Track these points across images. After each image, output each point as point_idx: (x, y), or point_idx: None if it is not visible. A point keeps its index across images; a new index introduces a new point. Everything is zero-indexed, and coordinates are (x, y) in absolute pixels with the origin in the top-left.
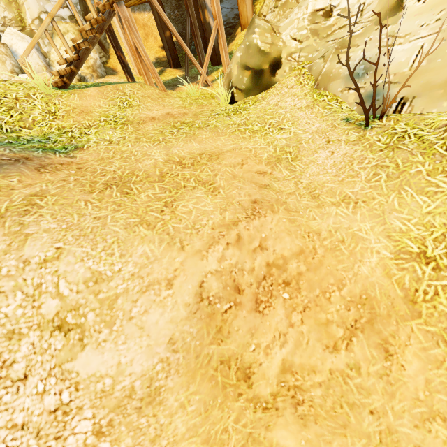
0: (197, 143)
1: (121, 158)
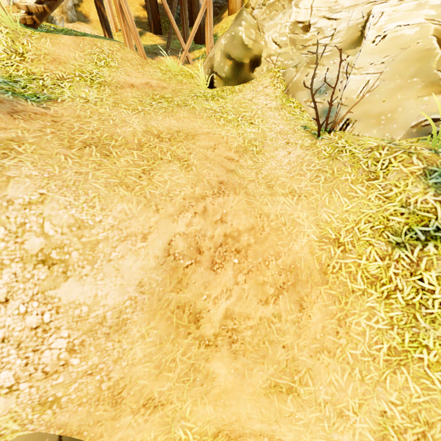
0: (175, 120)
1: (99, 120)
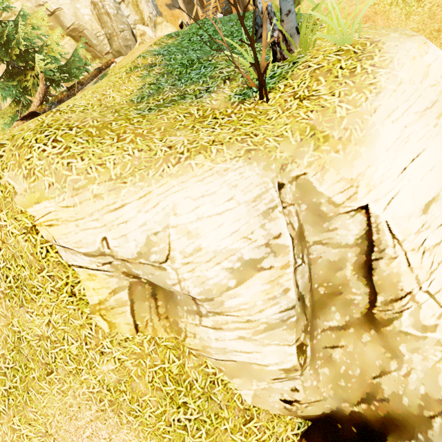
0: None
1: None
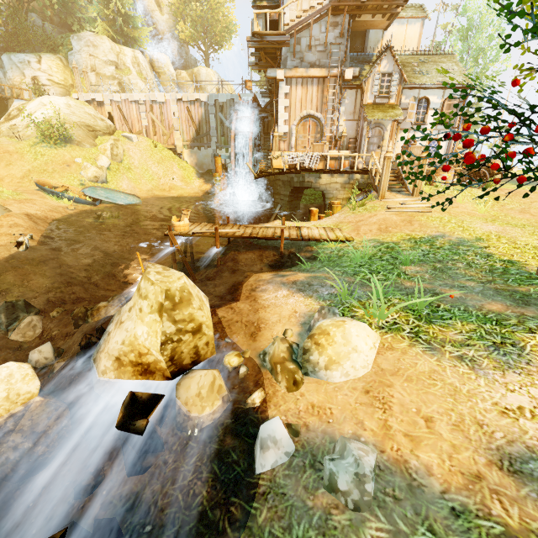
0: None
1: None
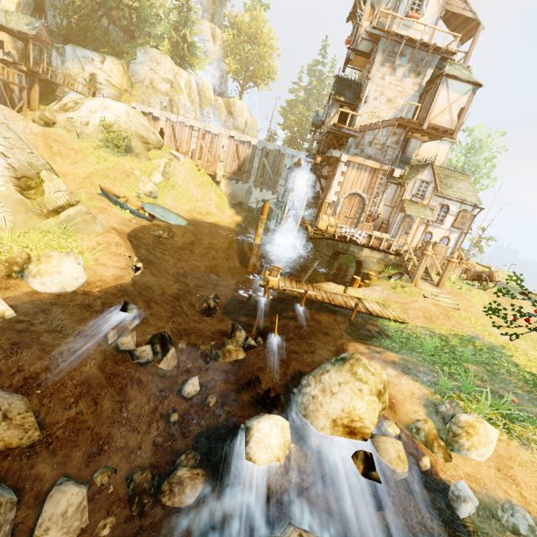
0: None
1: None
